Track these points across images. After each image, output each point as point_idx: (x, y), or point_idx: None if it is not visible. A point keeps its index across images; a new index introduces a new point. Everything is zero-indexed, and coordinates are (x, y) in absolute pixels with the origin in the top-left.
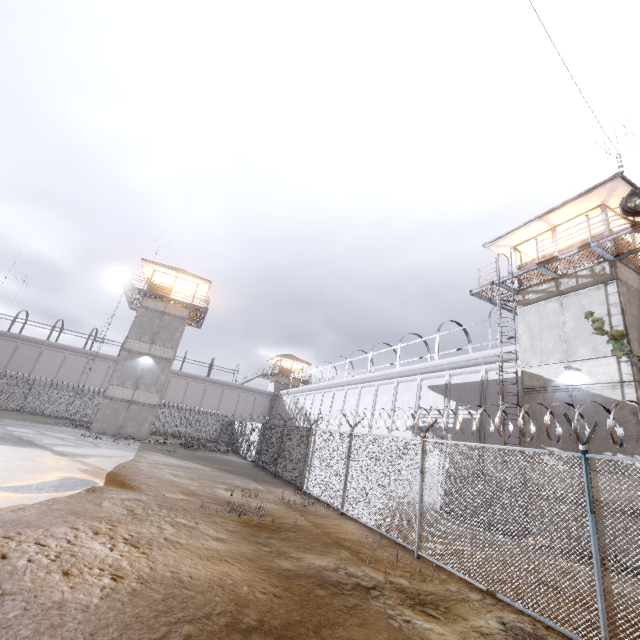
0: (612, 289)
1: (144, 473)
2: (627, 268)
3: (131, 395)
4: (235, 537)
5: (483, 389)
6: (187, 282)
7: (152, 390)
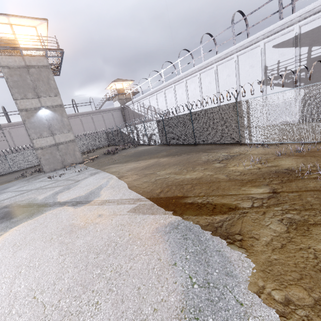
0: None
1: (163, 184)
2: None
3: (53, 140)
4: None
5: None
6: (23, 29)
7: (64, 131)
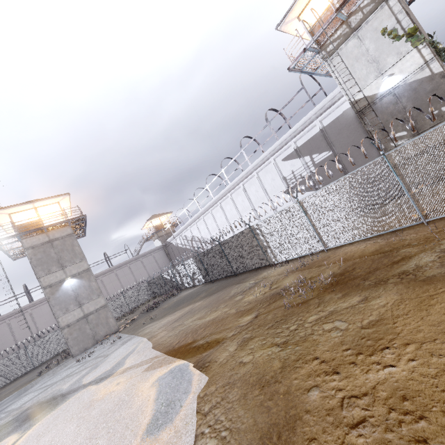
0: (393, 1)
1: (183, 334)
2: None
3: (81, 312)
4: (360, 294)
5: (325, 134)
6: (47, 207)
7: (94, 297)
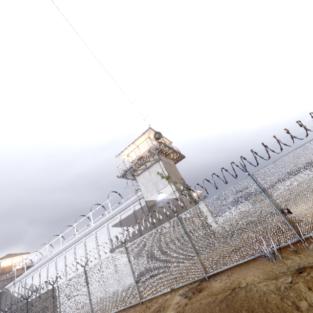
0: (161, 163)
1: None
2: (162, 155)
3: None
4: None
5: (135, 215)
6: None
7: None
